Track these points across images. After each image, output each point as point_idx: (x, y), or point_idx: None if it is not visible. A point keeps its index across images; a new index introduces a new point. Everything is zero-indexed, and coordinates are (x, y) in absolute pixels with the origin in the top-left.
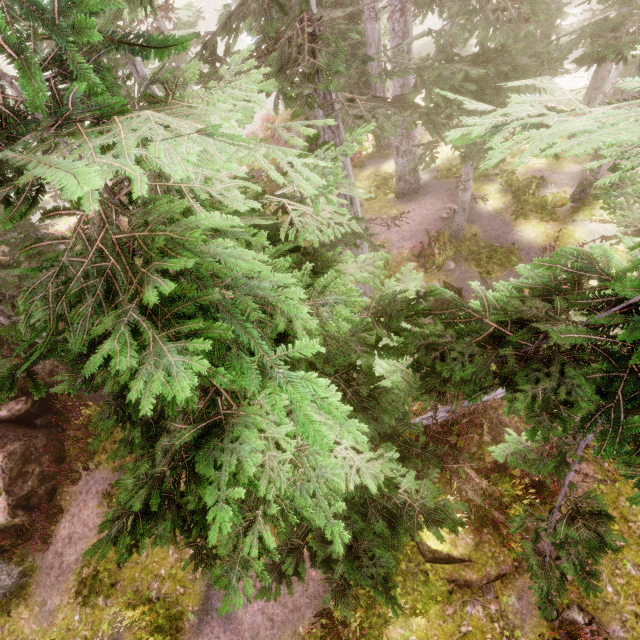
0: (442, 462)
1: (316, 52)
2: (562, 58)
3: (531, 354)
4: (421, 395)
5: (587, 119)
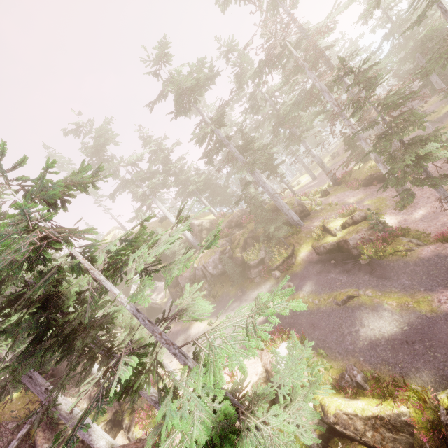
0: None
1: None
2: None
3: None
4: None
5: None
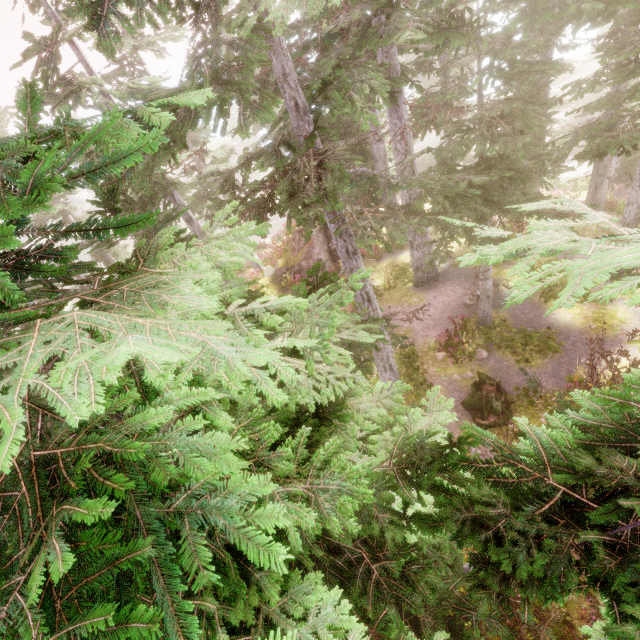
0: (515, 636)
1: (322, 179)
2: (562, 157)
3: (628, 540)
4: (474, 590)
5: (638, 249)
